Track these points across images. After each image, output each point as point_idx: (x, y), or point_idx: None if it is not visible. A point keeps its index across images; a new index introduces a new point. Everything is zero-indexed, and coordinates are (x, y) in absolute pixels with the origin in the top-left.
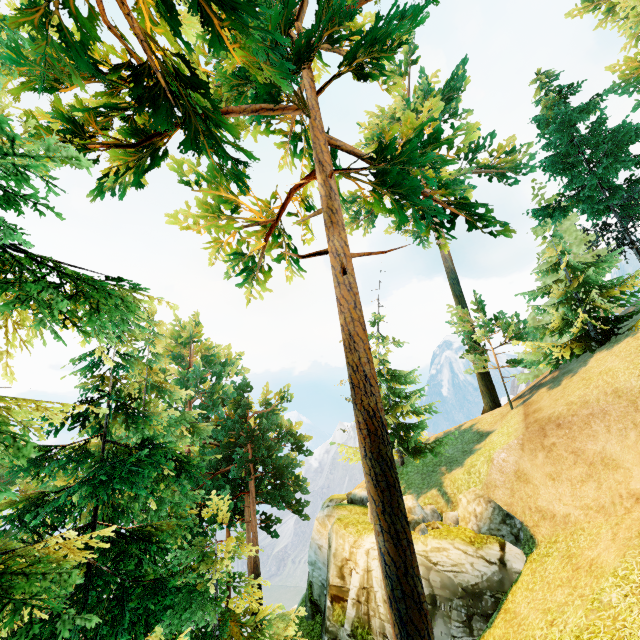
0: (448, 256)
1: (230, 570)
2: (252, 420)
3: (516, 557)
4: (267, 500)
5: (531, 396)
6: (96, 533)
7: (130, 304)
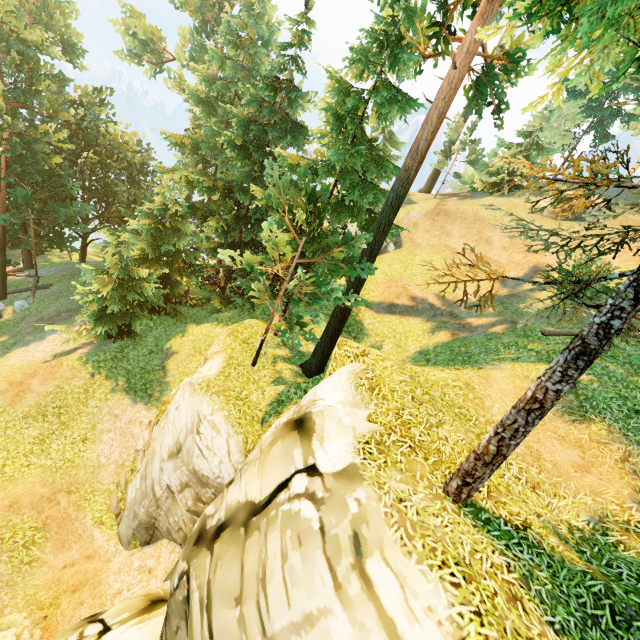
0: None
1: None
2: None
3: (392, 248)
4: None
5: (448, 198)
6: None
7: None
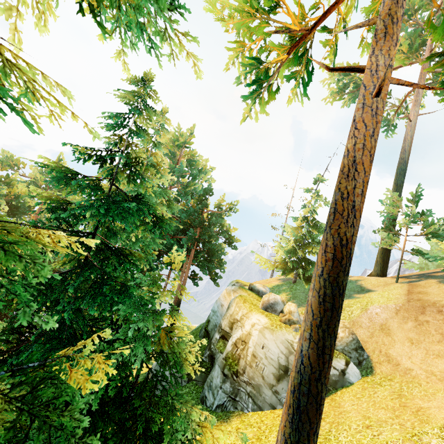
0: (408, 149)
1: (171, 302)
2: (205, 215)
3: (354, 374)
4: (198, 265)
5: (418, 280)
6: (84, 239)
7: (160, 28)
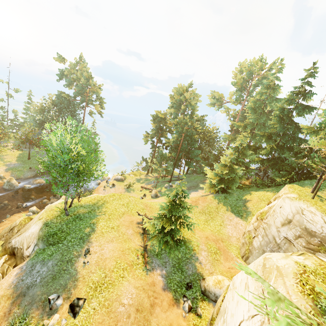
0: None
1: None
2: None
3: None
4: None
5: None
6: None
7: None
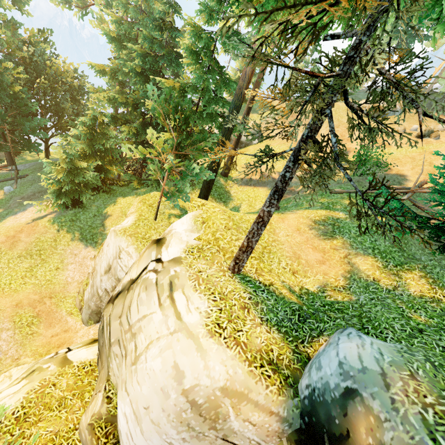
0: None
1: None
2: None
3: (255, 141)
4: None
5: None
6: None
7: None
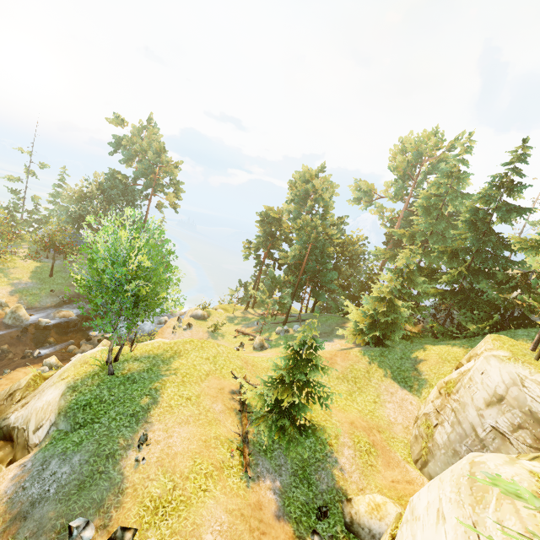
0: None
1: None
2: None
3: None
4: None
5: None
6: None
7: None
